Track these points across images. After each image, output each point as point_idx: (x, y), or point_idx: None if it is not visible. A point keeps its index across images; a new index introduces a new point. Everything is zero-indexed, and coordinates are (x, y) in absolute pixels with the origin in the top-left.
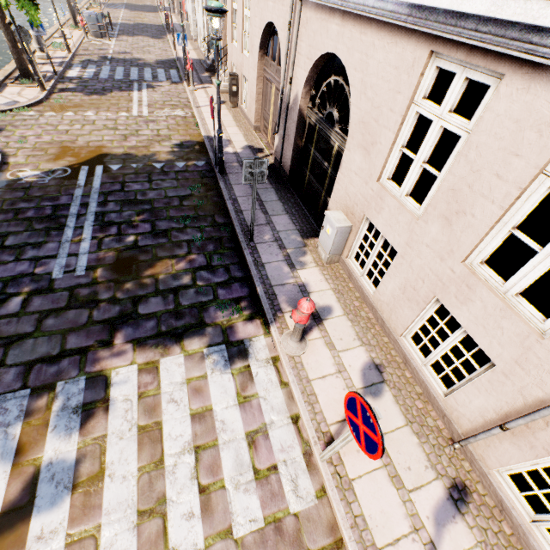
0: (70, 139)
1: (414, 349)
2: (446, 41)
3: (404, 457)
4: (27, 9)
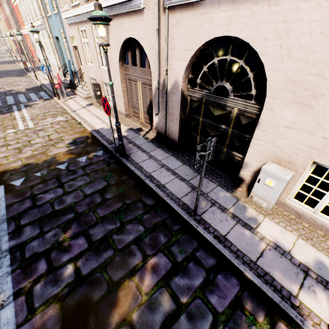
0: None
1: None
2: None
3: None
4: None
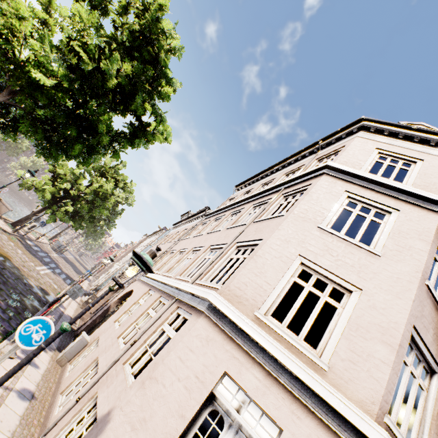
0: (3, 245)
1: (62, 400)
2: (153, 287)
3: (5, 417)
4: (52, 219)
